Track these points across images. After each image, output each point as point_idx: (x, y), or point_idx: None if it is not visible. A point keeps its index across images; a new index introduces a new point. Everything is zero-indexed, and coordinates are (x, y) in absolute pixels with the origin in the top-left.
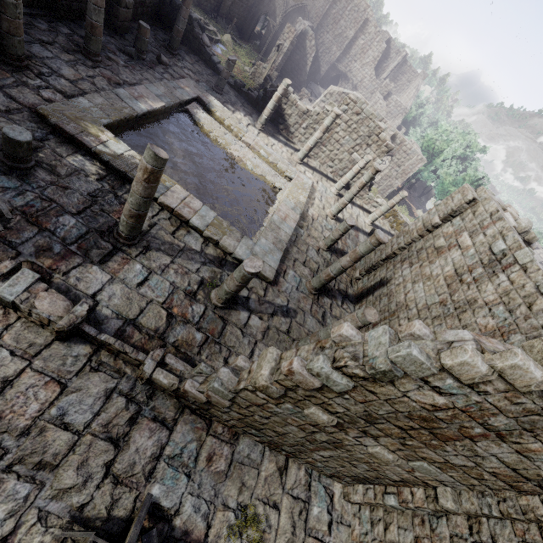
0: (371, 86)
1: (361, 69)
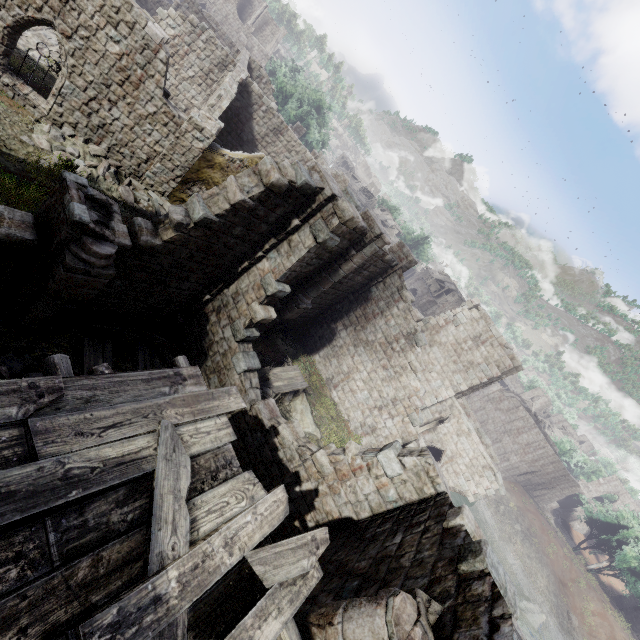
0: (235, 25)
1: (224, 5)
